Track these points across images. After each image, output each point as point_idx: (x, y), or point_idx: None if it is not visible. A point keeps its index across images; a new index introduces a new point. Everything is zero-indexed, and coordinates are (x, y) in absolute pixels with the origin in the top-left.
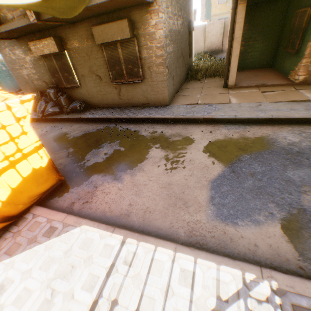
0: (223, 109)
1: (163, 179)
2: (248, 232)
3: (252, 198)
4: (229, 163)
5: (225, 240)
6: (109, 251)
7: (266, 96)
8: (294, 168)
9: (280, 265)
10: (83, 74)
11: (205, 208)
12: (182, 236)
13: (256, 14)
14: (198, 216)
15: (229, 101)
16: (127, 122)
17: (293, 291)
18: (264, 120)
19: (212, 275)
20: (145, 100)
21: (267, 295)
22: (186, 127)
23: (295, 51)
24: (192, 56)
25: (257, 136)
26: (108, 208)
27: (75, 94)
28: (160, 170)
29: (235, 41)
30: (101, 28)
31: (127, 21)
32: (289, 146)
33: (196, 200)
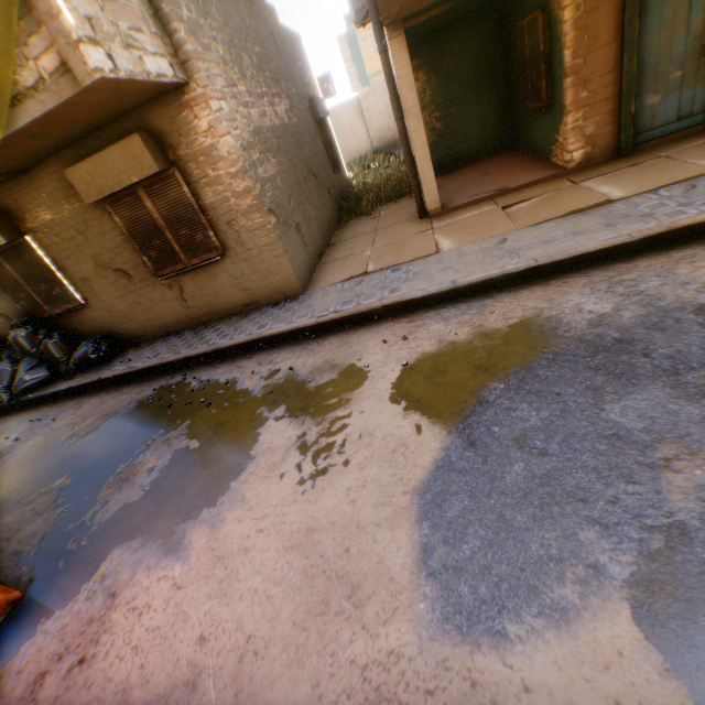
0: (425, 272)
1: (293, 518)
2: (540, 662)
3: (534, 520)
4: (457, 418)
5: None
6: None
7: (515, 215)
8: (622, 392)
9: None
10: (86, 276)
11: (410, 596)
12: None
13: (444, 52)
14: (390, 633)
15: (436, 249)
16: (210, 362)
17: None
18: (522, 275)
19: None
20: (245, 296)
21: None
22: (348, 340)
23: (546, 103)
24: (343, 167)
25: (513, 321)
26: (139, 668)
27: (82, 323)
28: (286, 489)
29: (410, 115)
30: (88, 167)
31: (140, 136)
32: (596, 330)
33: (383, 572)
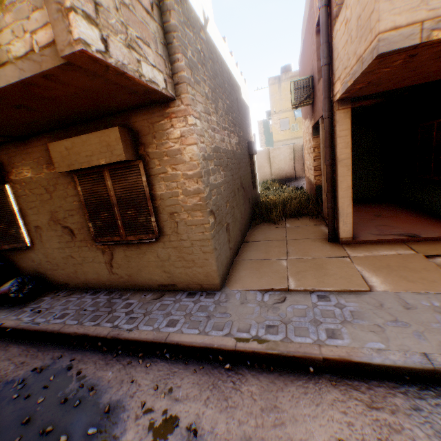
0: (367, 316)
1: None
2: None
3: None
4: None
5: None
6: None
7: None
8: None
9: None
10: (40, 225)
11: None
12: None
13: None
14: None
15: (365, 284)
16: (105, 350)
17: None
18: None
19: None
20: (165, 277)
21: None
22: (276, 399)
23: None
24: (257, 186)
25: None
26: None
27: (23, 260)
28: None
29: (341, 163)
30: (68, 144)
31: (119, 129)
32: None
33: None
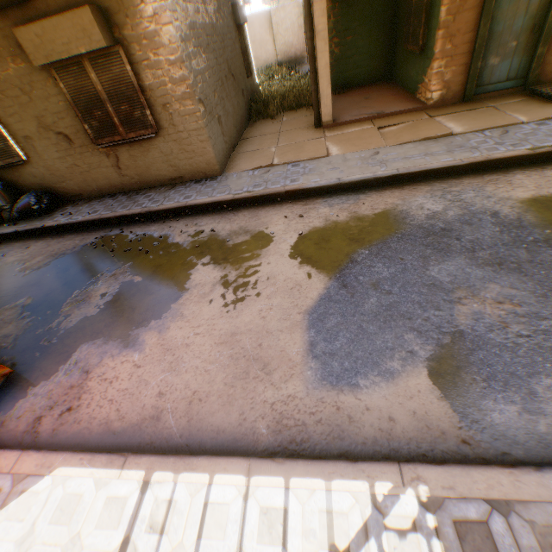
0: (318, 169)
1: (221, 326)
2: (376, 397)
3: (379, 329)
4: (335, 270)
5: (340, 423)
6: (116, 512)
7: (386, 135)
8: (441, 260)
9: (432, 445)
10: (29, 134)
11: (302, 368)
12: (264, 436)
13: None
14: (289, 387)
15: (327, 153)
16: (143, 221)
17: (455, 496)
18: (387, 180)
19: (318, 505)
20: (172, 171)
21: (415, 517)
22: (257, 213)
23: (421, 48)
24: (254, 74)
25: (378, 211)
26: (116, 412)
27: (23, 178)
28: (214, 309)
29: (319, 37)
30: (37, 31)
31: (90, 10)
32: (430, 222)
33: (284, 356)
